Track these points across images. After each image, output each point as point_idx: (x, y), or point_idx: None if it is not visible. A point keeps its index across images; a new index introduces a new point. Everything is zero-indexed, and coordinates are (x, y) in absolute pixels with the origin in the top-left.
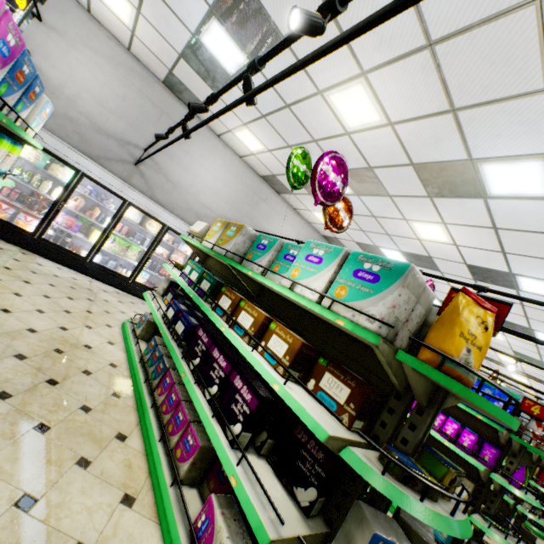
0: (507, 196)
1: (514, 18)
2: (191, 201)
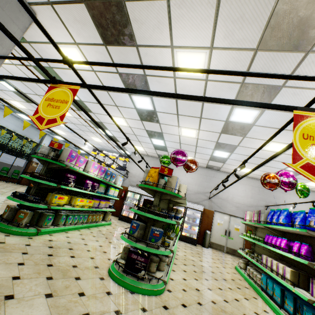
0: (255, 120)
1: (179, 103)
2: None
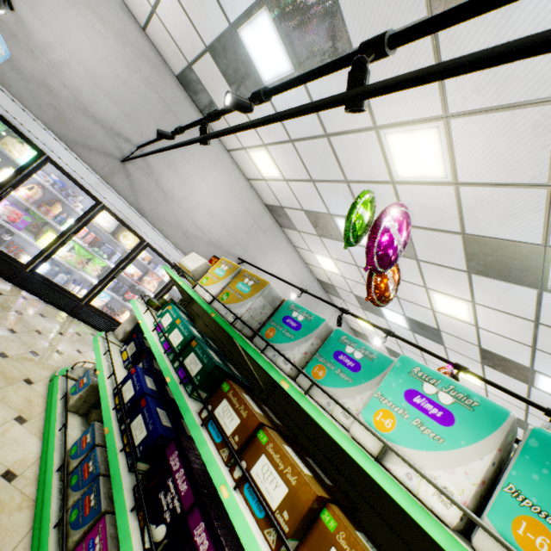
0: None
1: None
2: (182, 216)
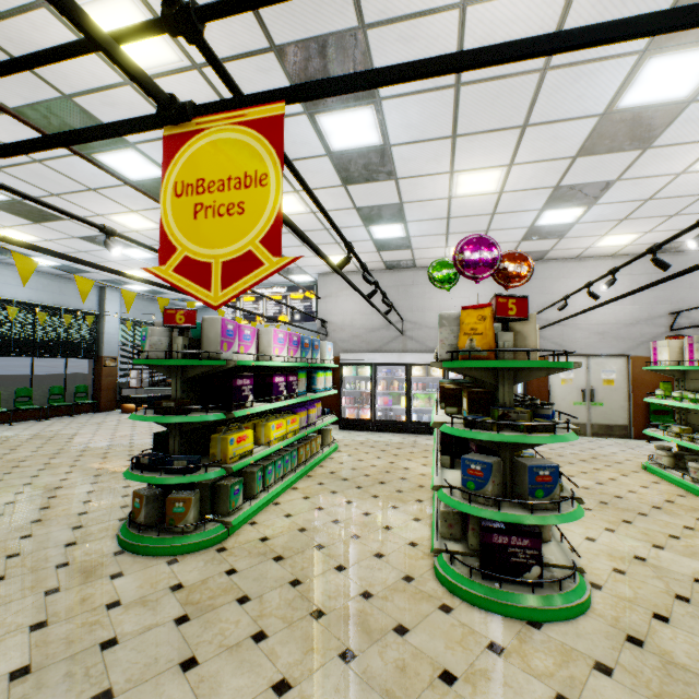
0: None
1: (463, 96)
2: None
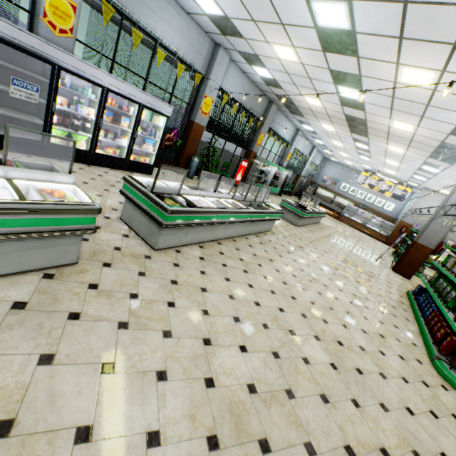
0: None
1: None
2: None
